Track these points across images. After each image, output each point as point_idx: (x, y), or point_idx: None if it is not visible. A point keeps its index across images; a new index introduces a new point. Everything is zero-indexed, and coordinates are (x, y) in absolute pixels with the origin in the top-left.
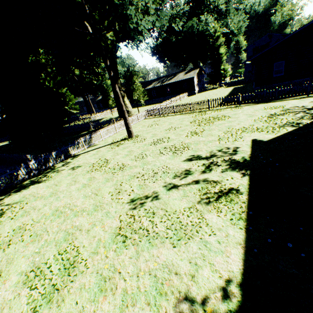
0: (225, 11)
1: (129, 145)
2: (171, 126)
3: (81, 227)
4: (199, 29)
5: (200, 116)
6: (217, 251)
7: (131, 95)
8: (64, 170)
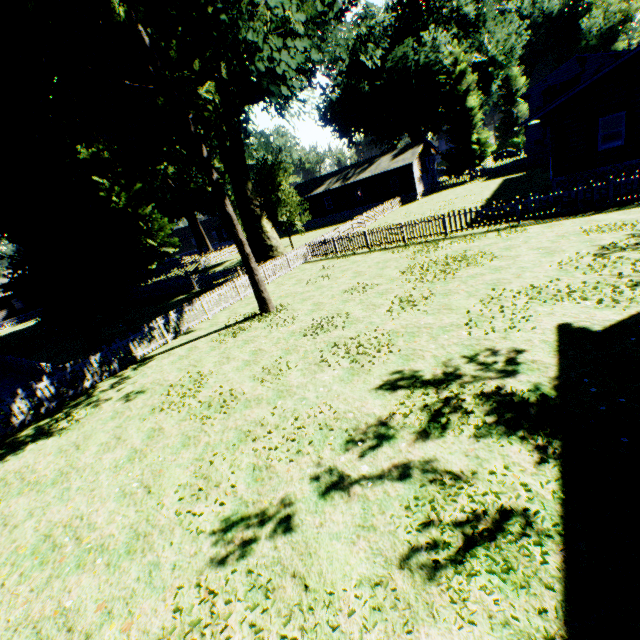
0: (475, 18)
1: (258, 332)
2: (357, 282)
3: (76, 616)
4: (420, 61)
5: (425, 255)
6: None
7: (274, 212)
8: (110, 401)
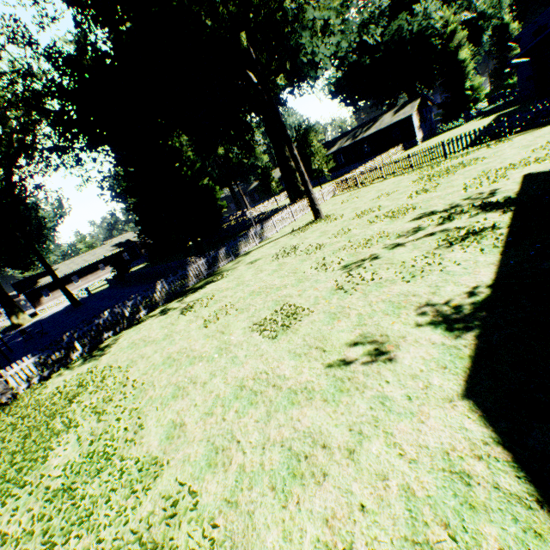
0: None
1: (319, 227)
2: (380, 193)
3: (289, 295)
4: (413, 30)
5: (430, 170)
6: (462, 274)
7: (308, 164)
8: (240, 266)
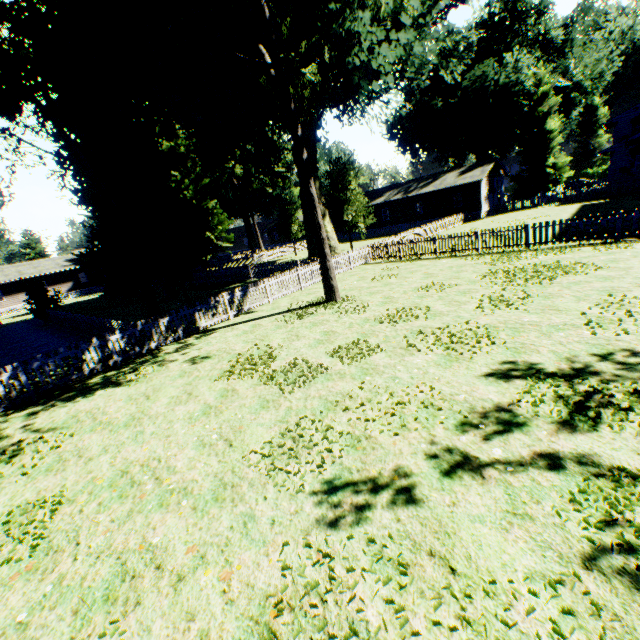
0: (561, 43)
1: (326, 317)
2: (430, 281)
3: (164, 555)
4: (500, 81)
5: (507, 263)
6: None
7: (339, 211)
8: (176, 362)
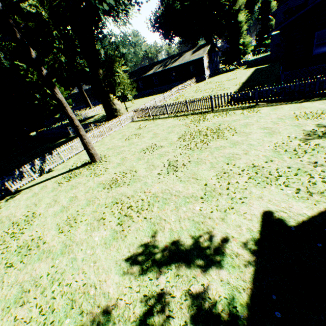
0: None
1: (82, 179)
2: (152, 142)
3: None
4: None
5: (196, 124)
6: None
7: (113, 89)
8: None
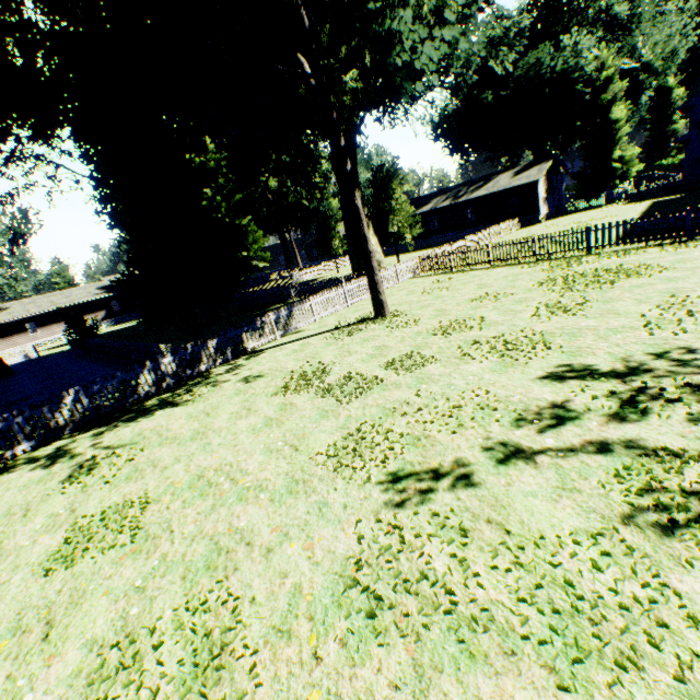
0: (627, 19)
1: (377, 332)
2: (484, 292)
3: (251, 535)
4: (557, 68)
5: (566, 269)
6: None
7: (384, 223)
8: (229, 382)
